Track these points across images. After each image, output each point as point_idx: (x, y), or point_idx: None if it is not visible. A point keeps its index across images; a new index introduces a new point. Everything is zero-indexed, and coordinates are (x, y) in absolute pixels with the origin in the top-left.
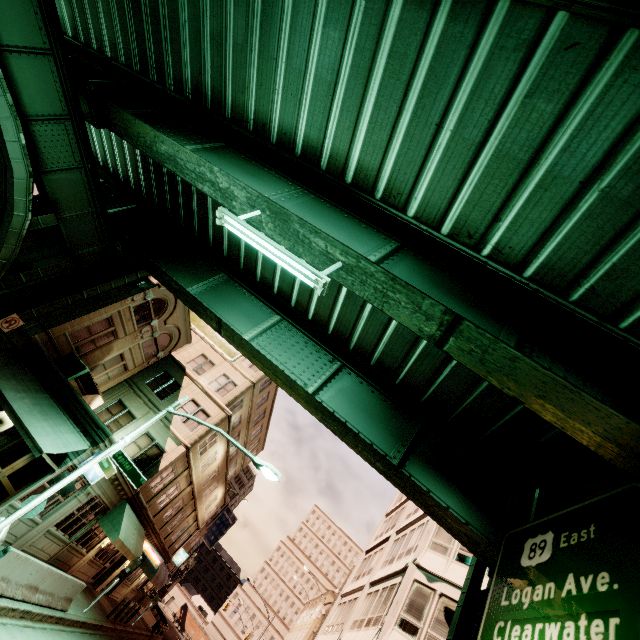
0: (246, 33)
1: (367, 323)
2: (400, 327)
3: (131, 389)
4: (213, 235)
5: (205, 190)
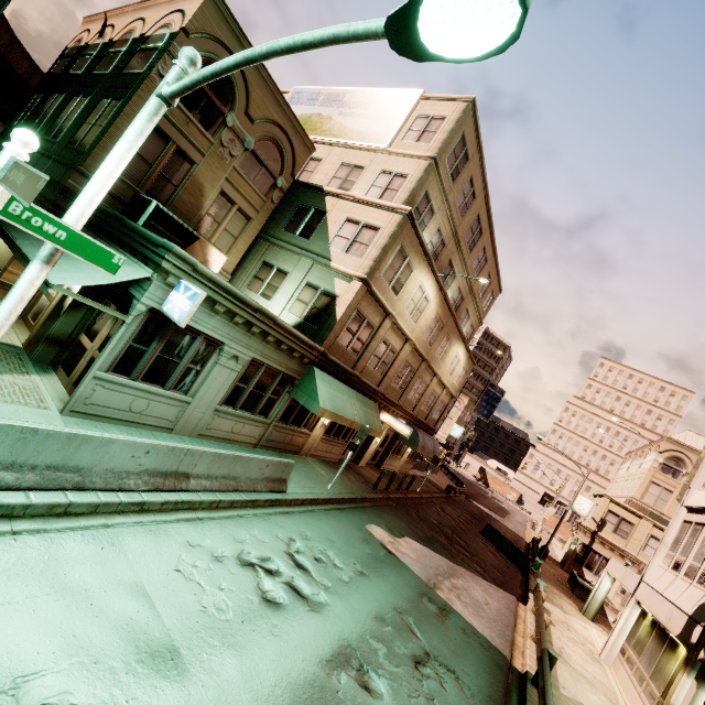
0: None
1: None
2: None
3: (270, 244)
4: None
5: None
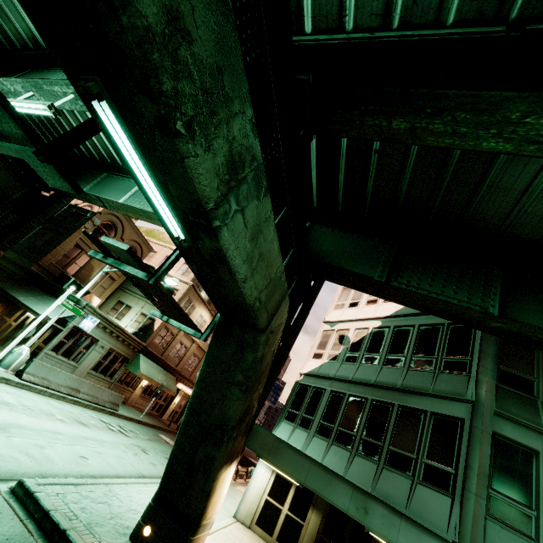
0: None
1: None
2: None
3: (124, 292)
4: (84, 148)
5: None
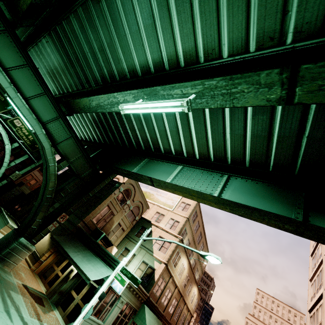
0: (109, 35)
1: (231, 141)
2: (254, 131)
3: (129, 240)
4: (135, 142)
5: (116, 110)
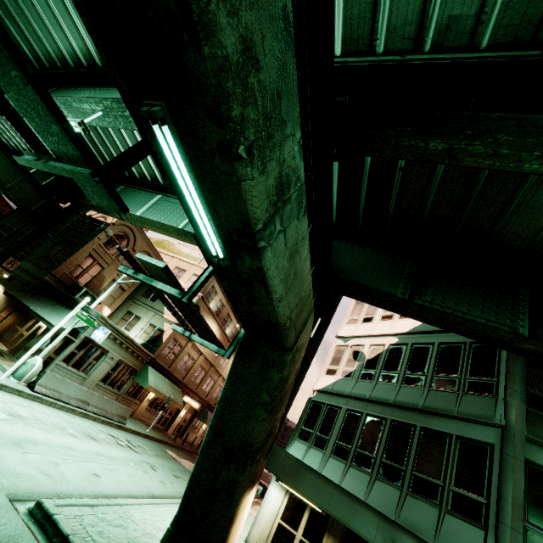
0: None
1: None
2: None
3: (133, 302)
4: (103, 162)
5: None
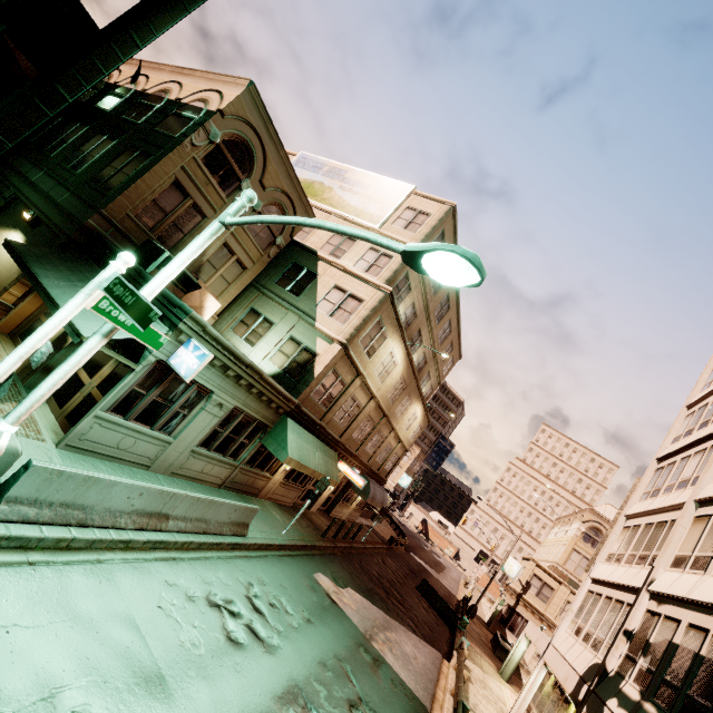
0: None
1: None
2: None
3: (260, 293)
4: None
5: None
